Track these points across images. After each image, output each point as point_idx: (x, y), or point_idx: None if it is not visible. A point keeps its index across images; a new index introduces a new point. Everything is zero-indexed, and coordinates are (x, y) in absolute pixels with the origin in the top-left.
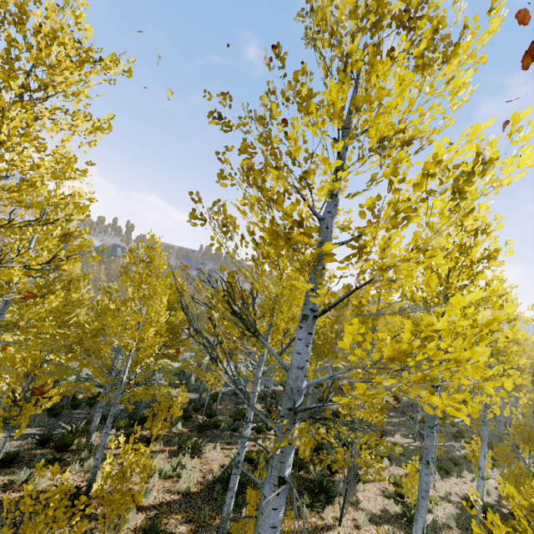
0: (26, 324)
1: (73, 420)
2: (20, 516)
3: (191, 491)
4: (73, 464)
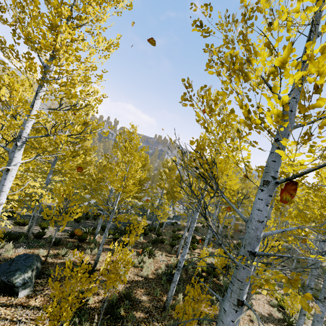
0: (65, 171)
1: (86, 226)
2: (62, 273)
3: (149, 277)
4: (87, 250)
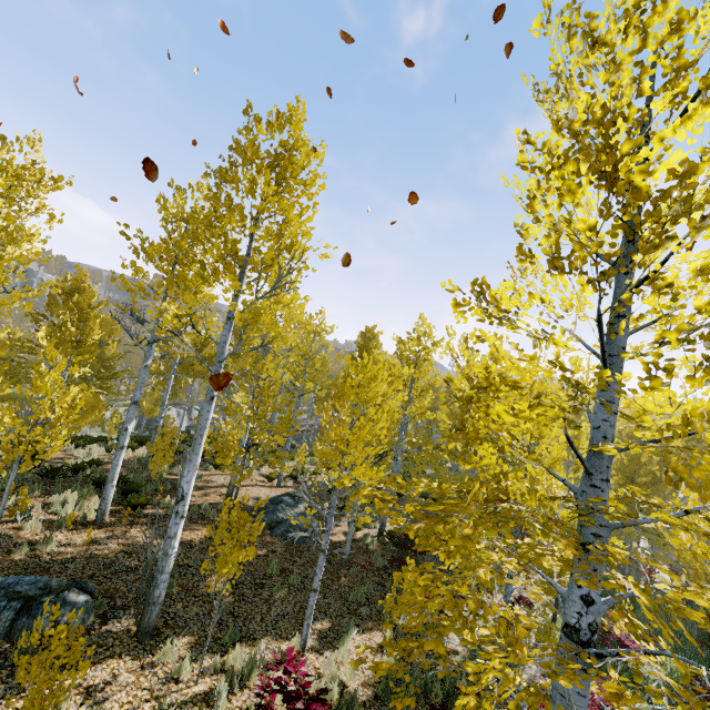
0: None
1: None
2: None
3: (125, 460)
4: None
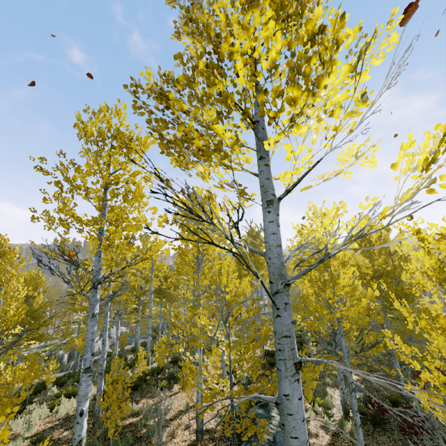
0: None
1: None
2: None
3: (70, 415)
4: None
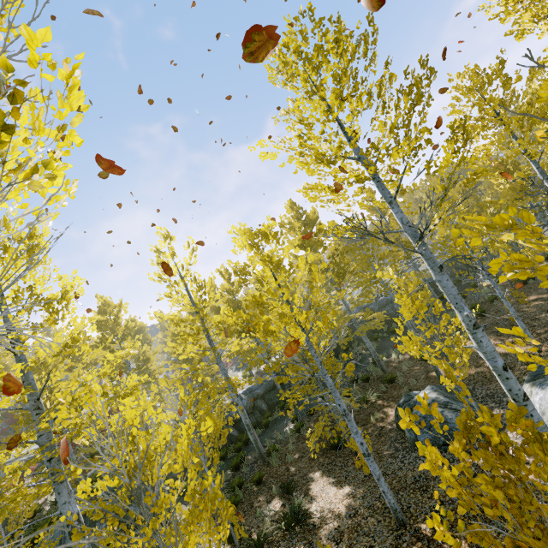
0: None
1: None
2: None
3: None
4: None
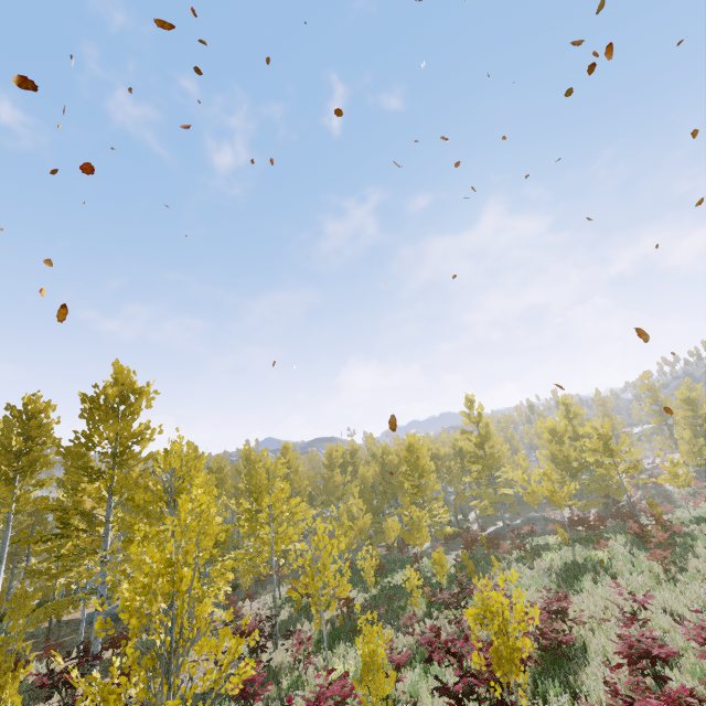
0: None
1: None
2: None
3: None
4: None
